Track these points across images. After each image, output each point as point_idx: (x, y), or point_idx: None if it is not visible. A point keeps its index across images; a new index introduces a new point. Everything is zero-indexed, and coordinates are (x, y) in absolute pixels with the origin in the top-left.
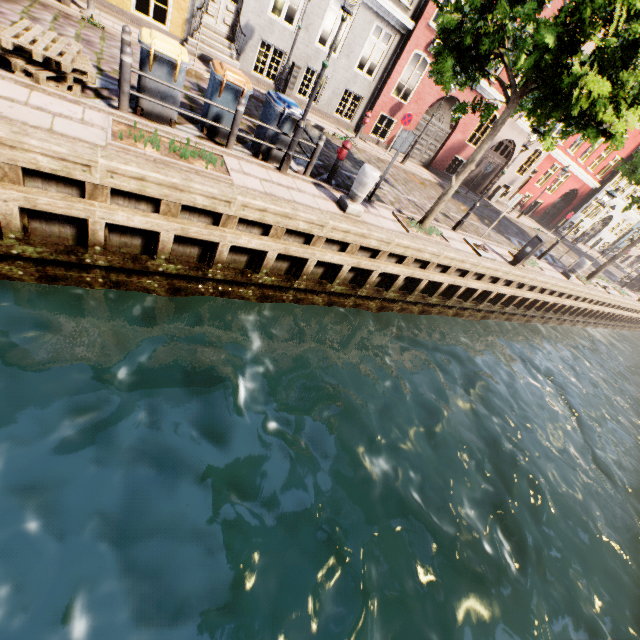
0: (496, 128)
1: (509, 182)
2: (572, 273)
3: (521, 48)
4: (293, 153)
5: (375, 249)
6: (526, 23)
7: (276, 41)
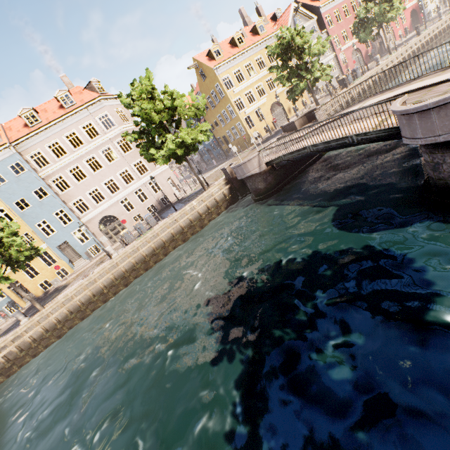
0: (383, 31)
1: (388, 39)
2: (440, 18)
3: (373, 24)
4: (363, 71)
5: (390, 62)
6: (374, 22)
7: (320, 86)
